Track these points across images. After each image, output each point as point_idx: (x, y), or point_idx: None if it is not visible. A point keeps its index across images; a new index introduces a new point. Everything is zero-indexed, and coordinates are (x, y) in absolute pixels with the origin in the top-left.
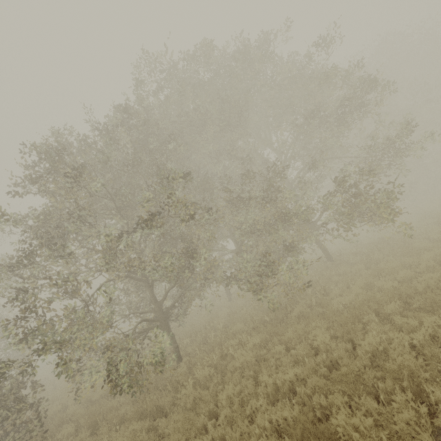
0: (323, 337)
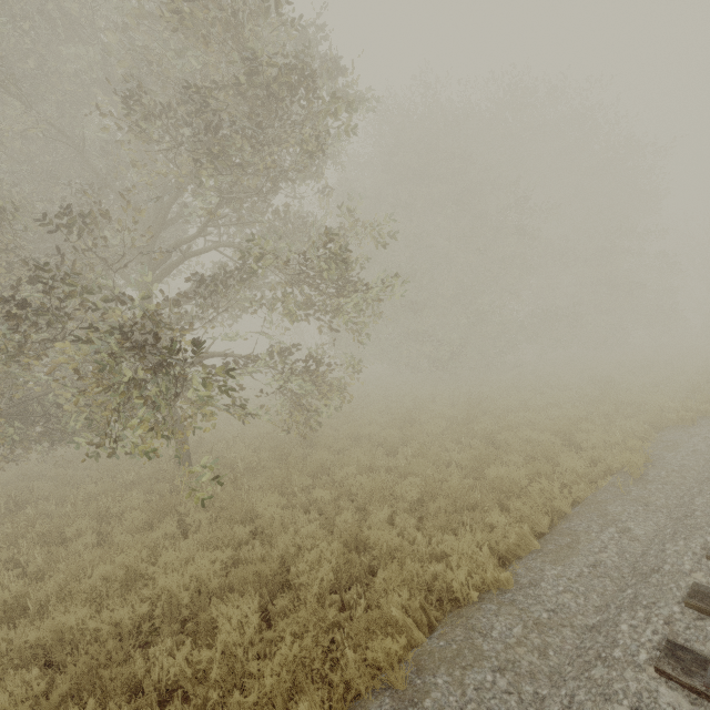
0: None
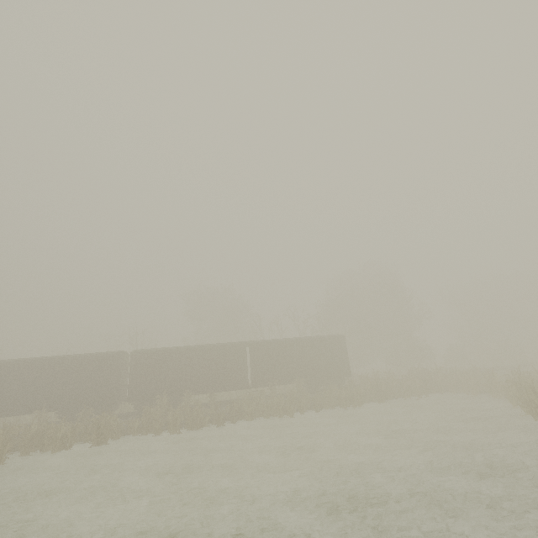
0: None
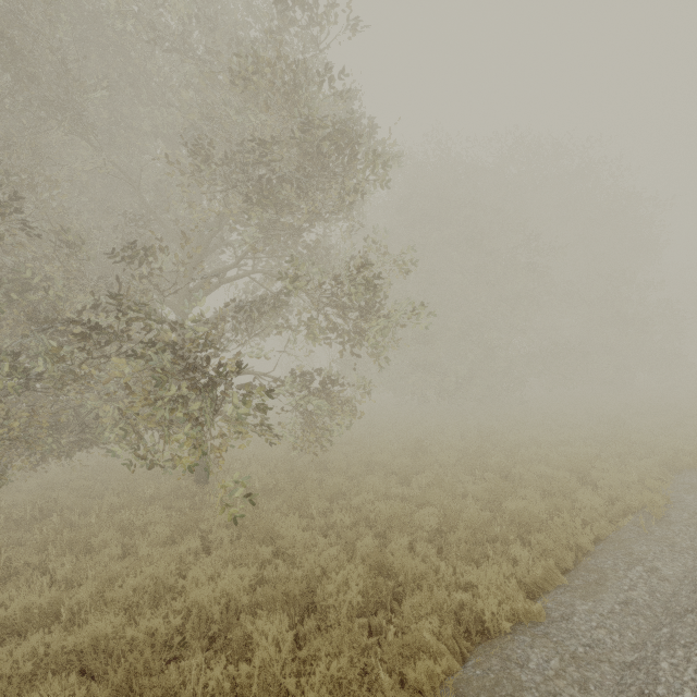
0: None
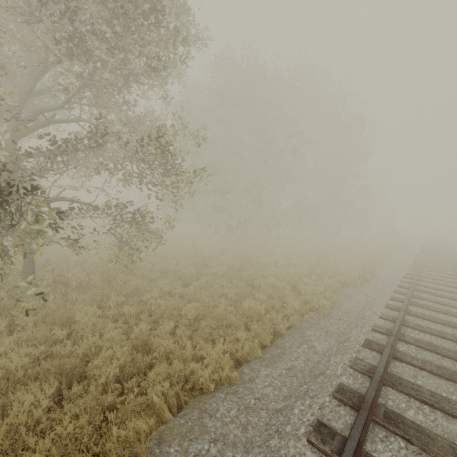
0: None
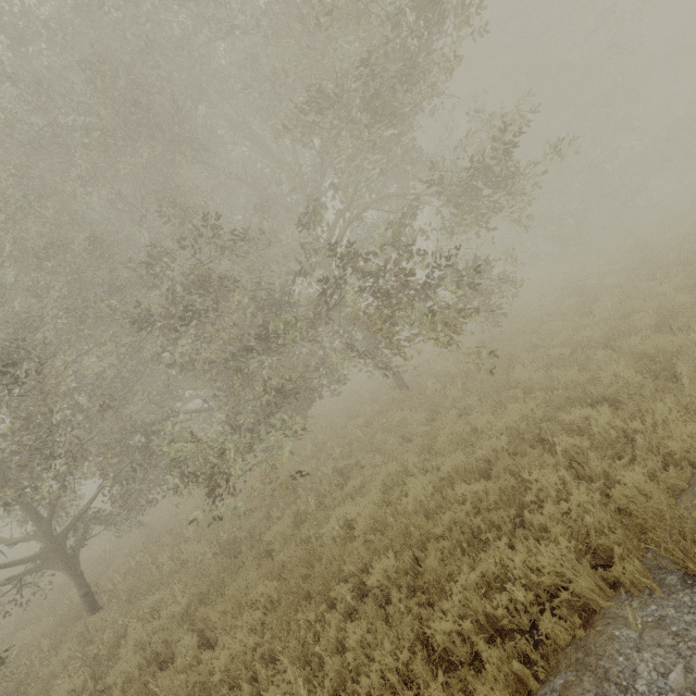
0: (236, 647)
